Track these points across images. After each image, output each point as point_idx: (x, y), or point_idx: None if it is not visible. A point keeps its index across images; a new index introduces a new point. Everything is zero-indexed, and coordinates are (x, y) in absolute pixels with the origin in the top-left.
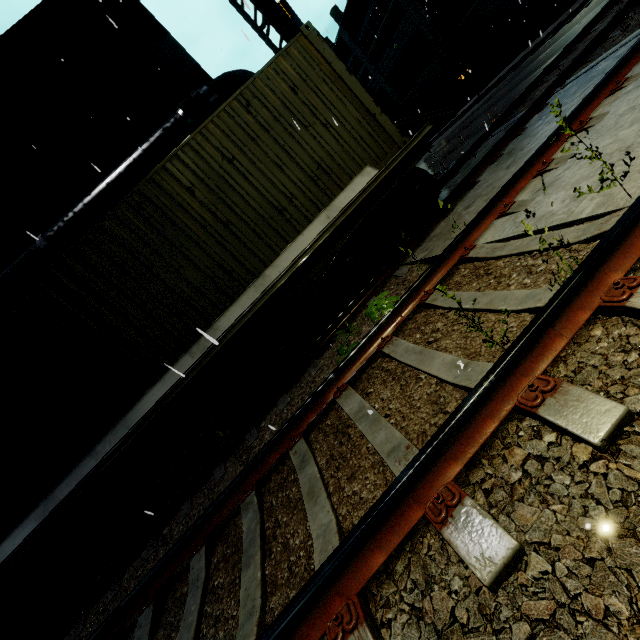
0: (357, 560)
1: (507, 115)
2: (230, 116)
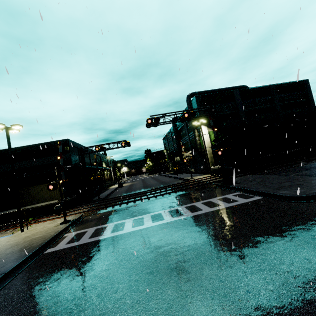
0: (0, 230)
1: (104, 200)
2: (46, 185)
